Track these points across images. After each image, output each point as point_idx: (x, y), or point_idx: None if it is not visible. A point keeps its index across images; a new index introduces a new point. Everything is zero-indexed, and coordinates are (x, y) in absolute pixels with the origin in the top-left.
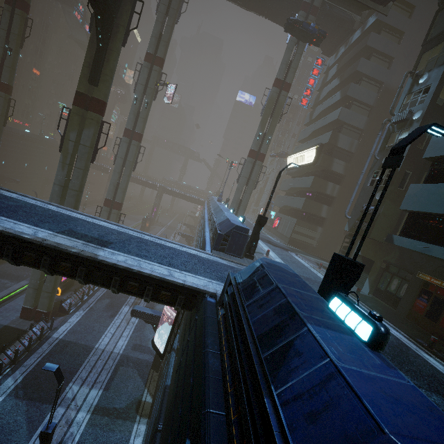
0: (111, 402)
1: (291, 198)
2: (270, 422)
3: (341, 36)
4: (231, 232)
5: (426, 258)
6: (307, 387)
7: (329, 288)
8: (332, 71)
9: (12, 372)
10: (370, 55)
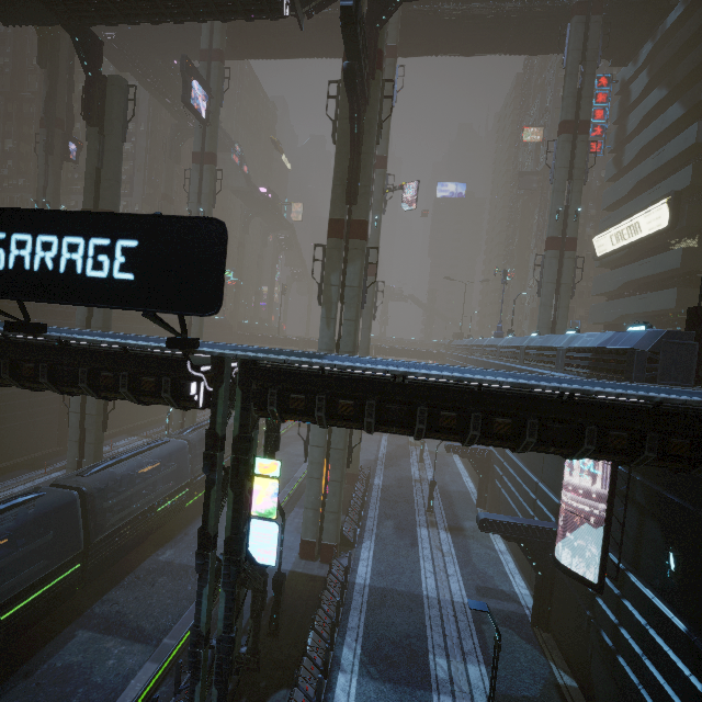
0: (512, 687)
1: (636, 299)
2: None
3: (647, 25)
4: (660, 345)
5: None
6: None
7: None
8: (638, 83)
9: (341, 638)
10: None
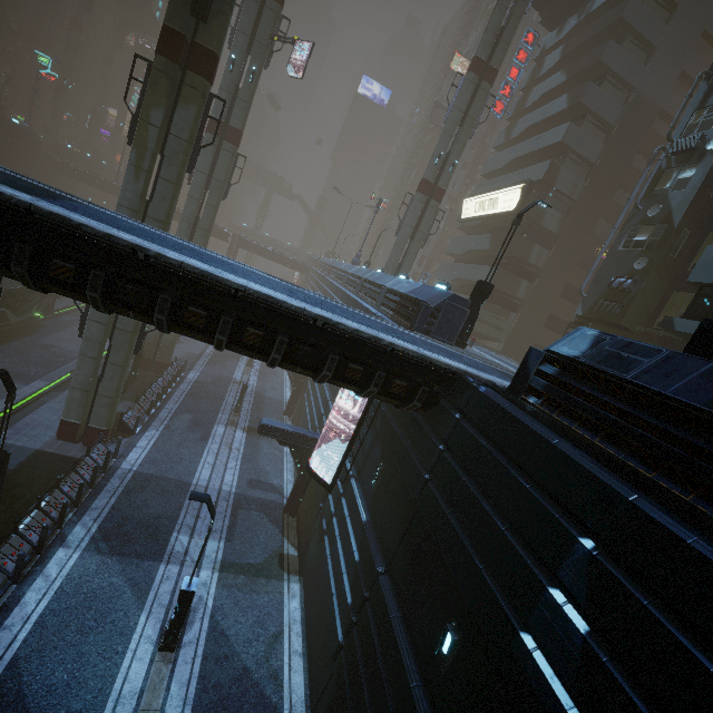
0: (242, 557)
1: (471, 267)
2: None
3: None
4: (444, 305)
5: None
6: None
7: None
8: (552, 57)
9: (77, 518)
10: (622, 38)
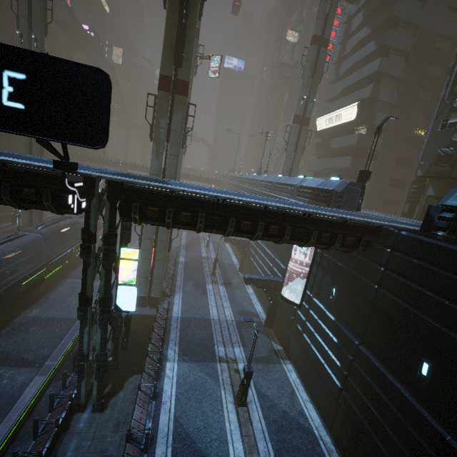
0: (254, 354)
1: (332, 160)
2: None
3: None
4: (345, 189)
5: None
6: None
7: None
8: (357, 19)
9: (166, 345)
10: None
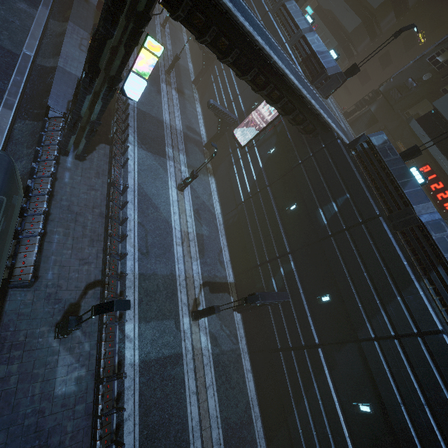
0: (193, 164)
1: (344, 7)
2: (404, 197)
3: None
4: (333, 76)
5: (409, 135)
6: (414, 192)
7: (403, 158)
8: None
9: (126, 130)
10: None
